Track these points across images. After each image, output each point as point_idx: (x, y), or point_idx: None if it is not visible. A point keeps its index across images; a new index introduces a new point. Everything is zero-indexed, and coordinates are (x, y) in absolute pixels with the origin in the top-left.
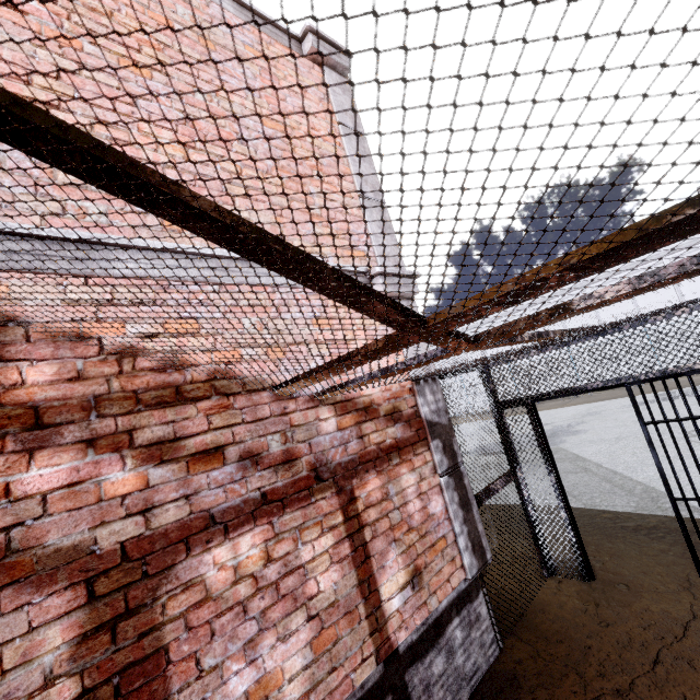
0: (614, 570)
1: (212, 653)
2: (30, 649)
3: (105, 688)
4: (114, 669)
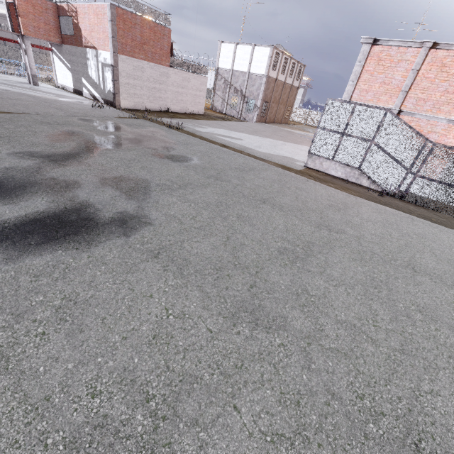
0: None
1: None
2: None
3: None
4: None
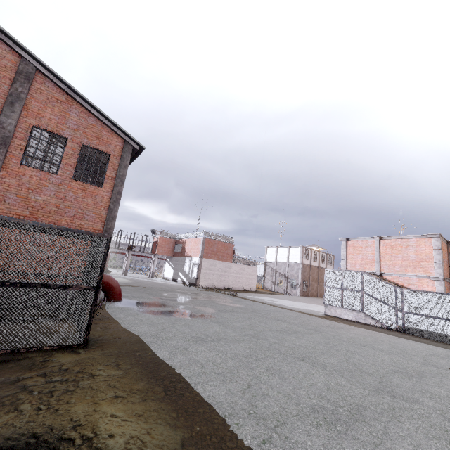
0: None
1: None
2: None
3: None
4: None
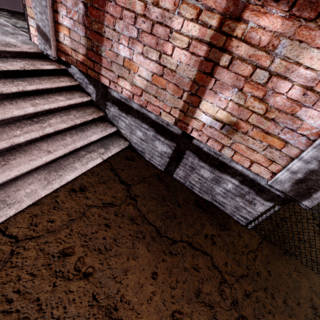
0: None
1: (119, 25)
2: None
3: None
4: None
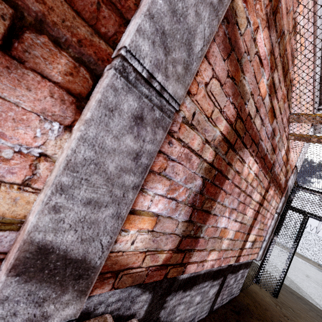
0: (285, 300)
1: (228, 200)
2: (217, 119)
3: (213, 171)
4: (218, 167)
